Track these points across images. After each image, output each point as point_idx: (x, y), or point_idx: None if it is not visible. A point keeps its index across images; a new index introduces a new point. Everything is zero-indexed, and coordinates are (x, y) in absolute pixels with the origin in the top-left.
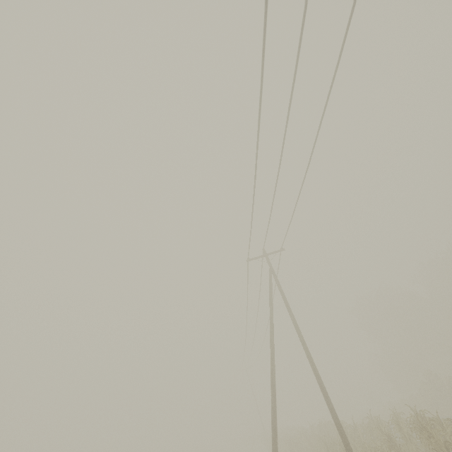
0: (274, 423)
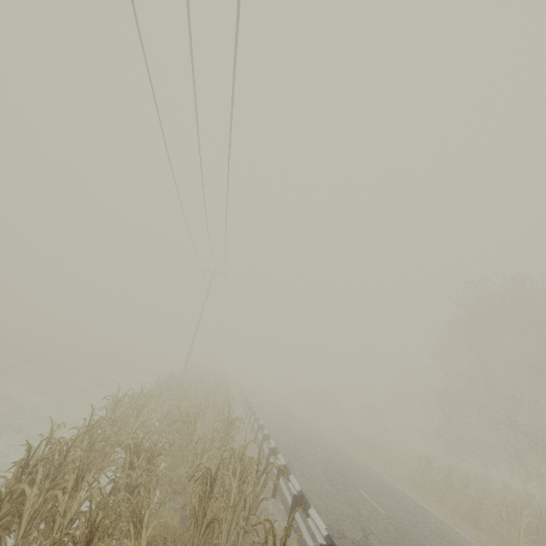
0: None
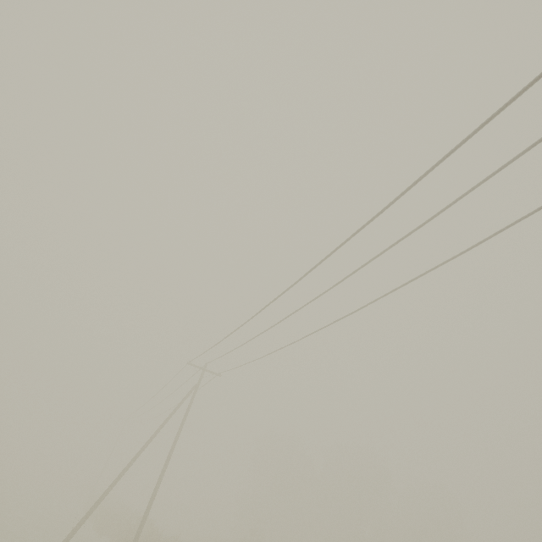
0: (99, 501)
